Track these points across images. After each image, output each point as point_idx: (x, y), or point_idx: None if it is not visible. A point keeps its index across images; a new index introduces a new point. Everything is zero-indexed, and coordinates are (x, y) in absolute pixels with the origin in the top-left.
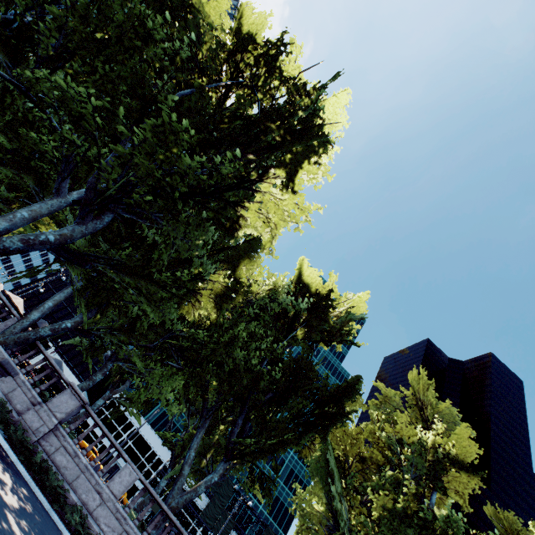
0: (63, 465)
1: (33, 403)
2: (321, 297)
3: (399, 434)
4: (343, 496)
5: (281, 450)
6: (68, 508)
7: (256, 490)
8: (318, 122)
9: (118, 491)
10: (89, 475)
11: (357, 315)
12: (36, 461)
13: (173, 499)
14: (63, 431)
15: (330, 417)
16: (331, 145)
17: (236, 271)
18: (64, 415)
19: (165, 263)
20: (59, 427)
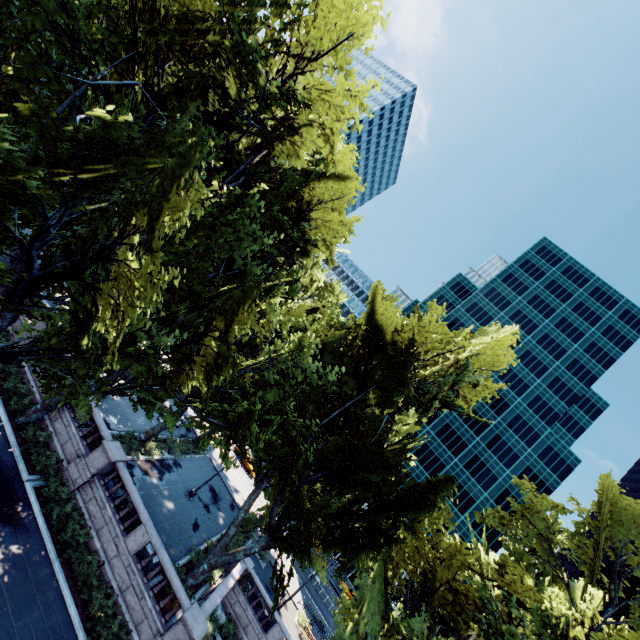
0: (94, 514)
1: (78, 455)
2: (401, 346)
3: (513, 585)
4: (385, 638)
5: (300, 554)
6: (73, 560)
7: (319, 567)
8: (320, 50)
9: (132, 548)
10: (111, 527)
11: (471, 376)
12: (56, 514)
13: (214, 556)
14: (97, 483)
15: (373, 533)
16: (306, 106)
17: (229, 331)
18: (96, 471)
19: (98, 347)
20: (95, 479)
